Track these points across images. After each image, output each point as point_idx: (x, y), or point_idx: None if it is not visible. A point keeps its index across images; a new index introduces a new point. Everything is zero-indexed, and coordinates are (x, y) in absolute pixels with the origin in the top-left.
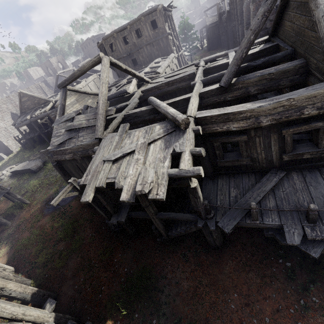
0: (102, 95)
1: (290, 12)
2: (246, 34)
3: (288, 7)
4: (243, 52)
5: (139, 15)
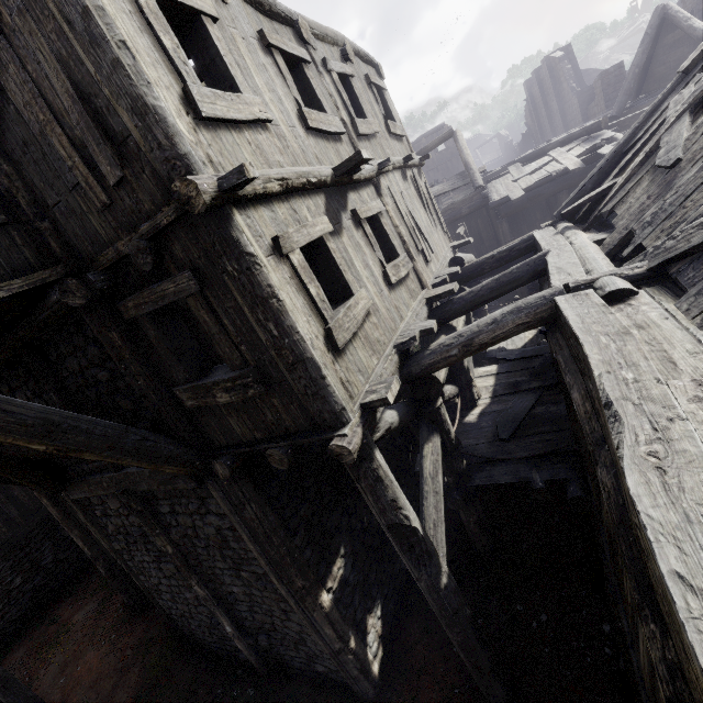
0: (469, 156)
1: (661, 58)
2: (629, 70)
3: (656, 56)
4: (630, 83)
5: (419, 137)
